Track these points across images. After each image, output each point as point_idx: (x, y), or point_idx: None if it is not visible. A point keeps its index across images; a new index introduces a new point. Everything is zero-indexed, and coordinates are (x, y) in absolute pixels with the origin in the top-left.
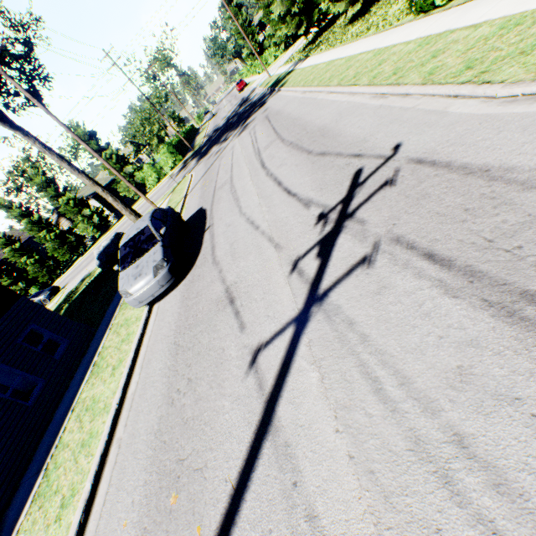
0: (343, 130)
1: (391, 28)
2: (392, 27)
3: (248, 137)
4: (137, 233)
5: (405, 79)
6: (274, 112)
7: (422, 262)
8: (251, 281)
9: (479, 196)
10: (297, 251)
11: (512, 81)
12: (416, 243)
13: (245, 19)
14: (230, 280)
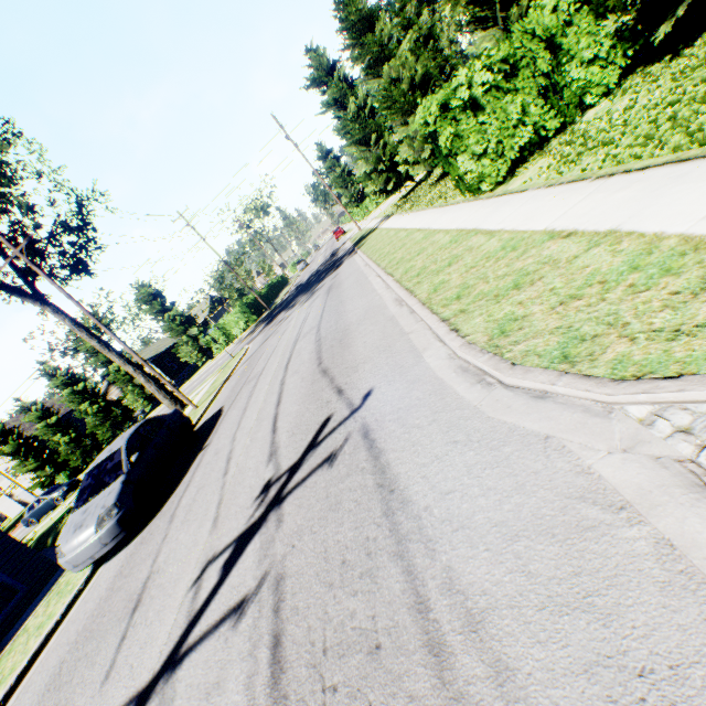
0: (355, 340)
1: (450, 205)
2: (451, 203)
3: (305, 311)
4: (107, 457)
5: (419, 288)
6: (337, 282)
7: (266, 651)
8: (166, 577)
9: (364, 540)
10: (219, 543)
11: (470, 340)
12: (284, 602)
13: (344, 169)
14: (159, 563)
